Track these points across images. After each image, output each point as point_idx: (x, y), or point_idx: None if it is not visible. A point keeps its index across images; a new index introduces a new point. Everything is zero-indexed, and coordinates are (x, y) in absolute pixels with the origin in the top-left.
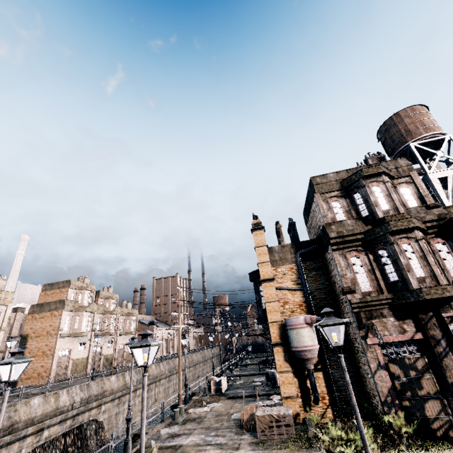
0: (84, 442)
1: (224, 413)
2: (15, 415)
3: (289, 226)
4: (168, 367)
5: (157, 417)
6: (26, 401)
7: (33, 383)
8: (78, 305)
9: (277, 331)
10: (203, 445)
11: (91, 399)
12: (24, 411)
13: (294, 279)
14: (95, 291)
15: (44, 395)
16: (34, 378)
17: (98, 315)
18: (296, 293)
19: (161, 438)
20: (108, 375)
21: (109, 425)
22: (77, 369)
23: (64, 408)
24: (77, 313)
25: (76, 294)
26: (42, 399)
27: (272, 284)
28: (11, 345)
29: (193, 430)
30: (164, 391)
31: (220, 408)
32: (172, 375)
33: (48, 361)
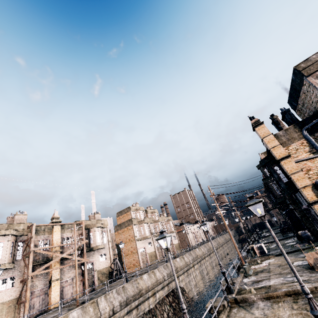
0: (178, 300)
1: (283, 264)
2: (139, 285)
3: (283, 114)
4: (206, 248)
5: (212, 283)
6: (141, 277)
7: (140, 267)
8: (139, 220)
9: (311, 192)
10: (289, 283)
11: (172, 273)
12: (142, 283)
13: (308, 150)
14: (144, 210)
15: (148, 273)
16: (132, 267)
17: (151, 224)
18: (315, 160)
19: (247, 284)
20: (173, 259)
21: (187, 289)
22: (152, 259)
23: (160, 280)
24: (140, 225)
25: (135, 214)
26: (148, 276)
27: (290, 159)
28: (122, 246)
29: (269, 277)
30: (210, 265)
31: (276, 262)
32: (210, 254)
33: (136, 256)
